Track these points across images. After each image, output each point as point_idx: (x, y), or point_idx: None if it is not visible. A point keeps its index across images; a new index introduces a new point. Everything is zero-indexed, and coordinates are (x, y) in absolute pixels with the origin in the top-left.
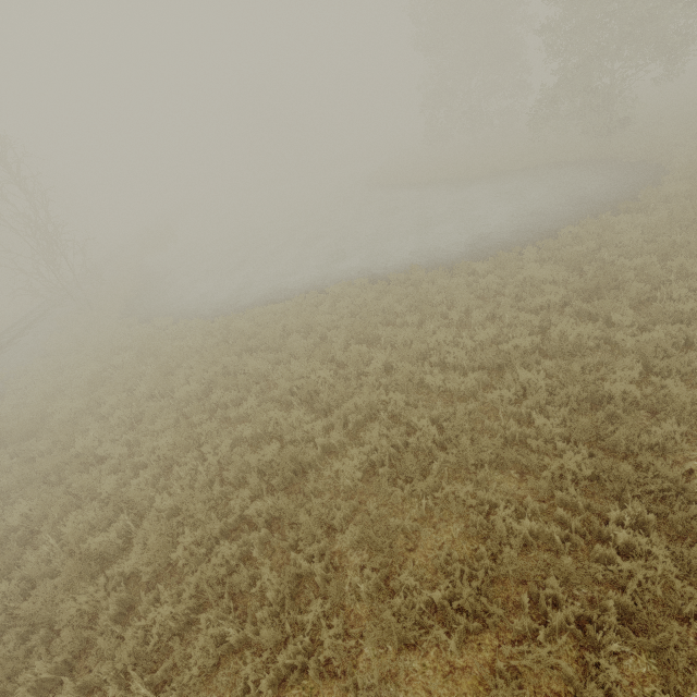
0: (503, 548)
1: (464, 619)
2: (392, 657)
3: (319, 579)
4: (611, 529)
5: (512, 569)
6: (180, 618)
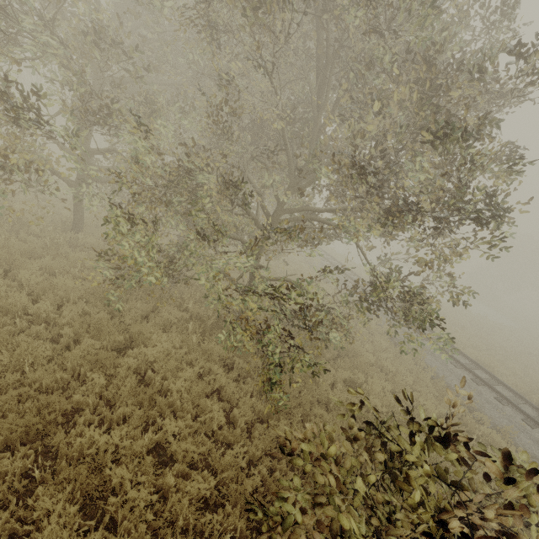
0: None
1: None
2: None
3: None
4: None
5: None
6: None
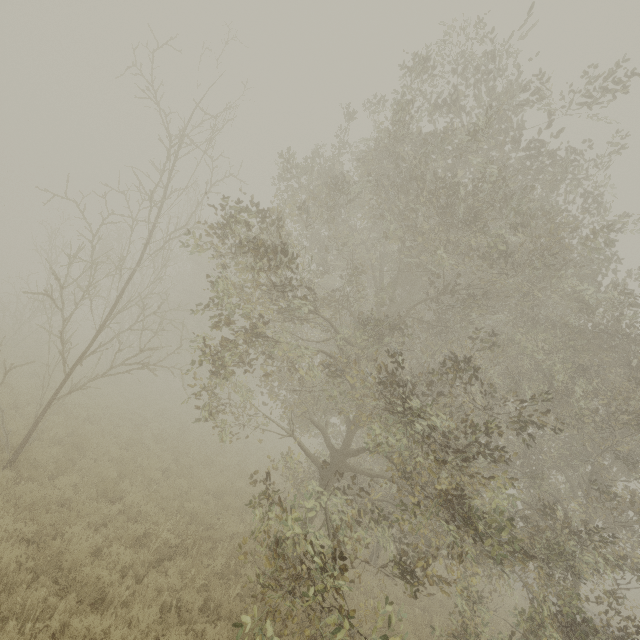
0: None
1: None
2: None
3: None
4: None
5: None
6: None
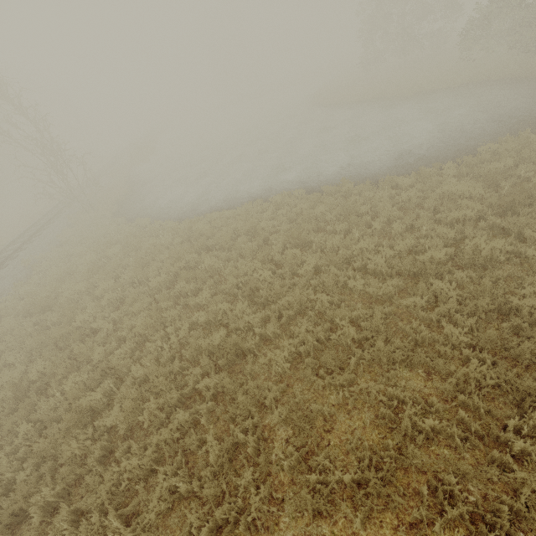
0: (408, 445)
1: (369, 502)
2: (307, 521)
3: (251, 449)
4: (509, 437)
5: (414, 462)
6: (145, 467)
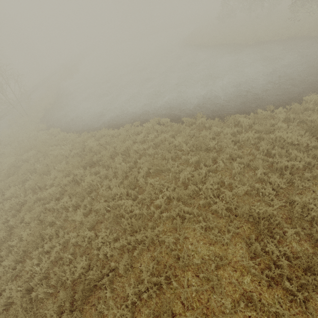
0: None
1: None
2: None
3: None
4: None
5: None
6: None
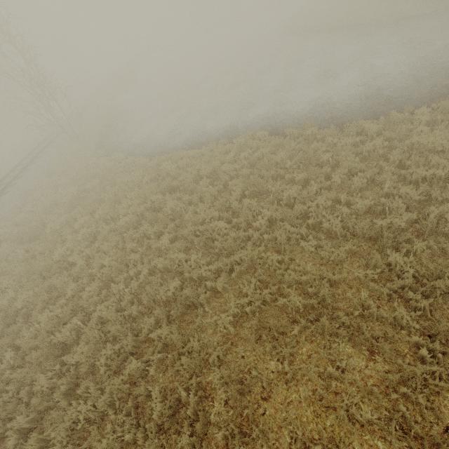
0: (341, 443)
1: None
2: None
3: (192, 410)
4: None
5: None
6: (100, 409)
